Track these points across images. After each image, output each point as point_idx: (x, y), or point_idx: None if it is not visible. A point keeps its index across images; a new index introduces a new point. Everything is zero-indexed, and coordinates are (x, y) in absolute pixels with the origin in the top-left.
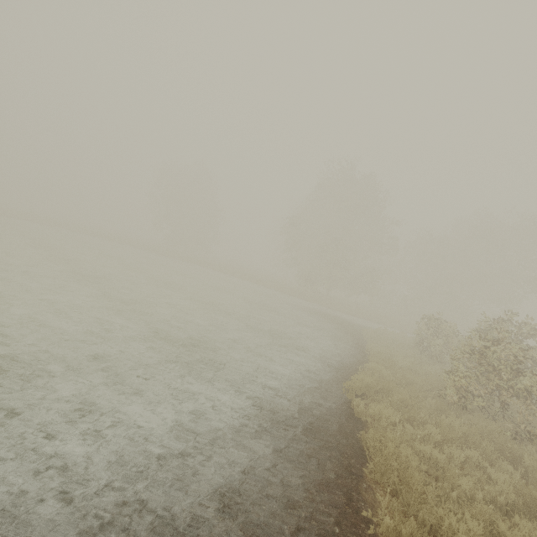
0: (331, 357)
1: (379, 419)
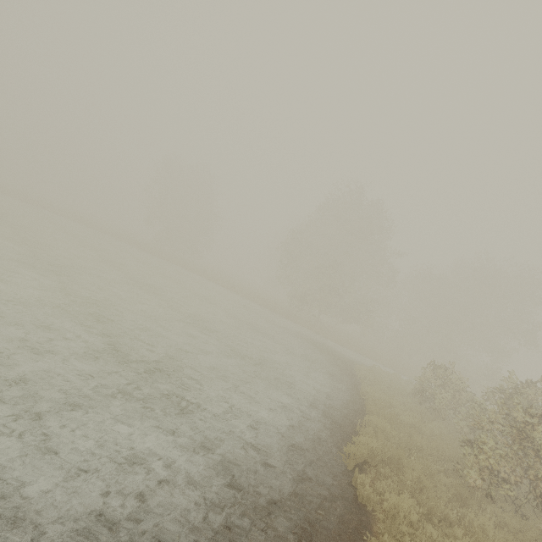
0: (323, 399)
1: (394, 516)
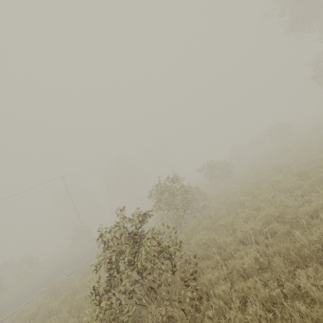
0: None
1: None
